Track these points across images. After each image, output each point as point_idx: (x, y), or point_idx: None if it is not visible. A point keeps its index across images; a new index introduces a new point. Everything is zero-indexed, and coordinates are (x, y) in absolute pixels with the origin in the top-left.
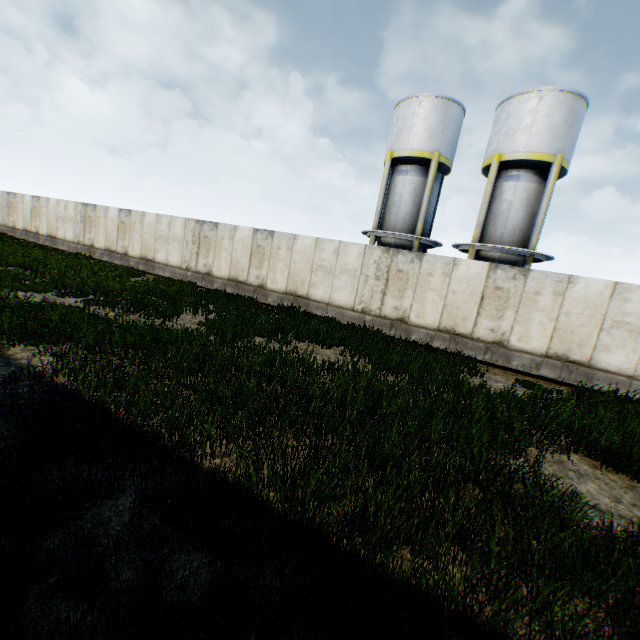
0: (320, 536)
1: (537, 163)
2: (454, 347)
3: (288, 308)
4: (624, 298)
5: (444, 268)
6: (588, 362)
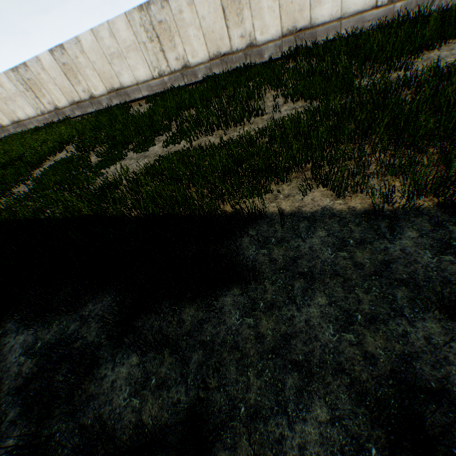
0: None
1: None
2: None
3: (295, 52)
4: None
5: None
6: None
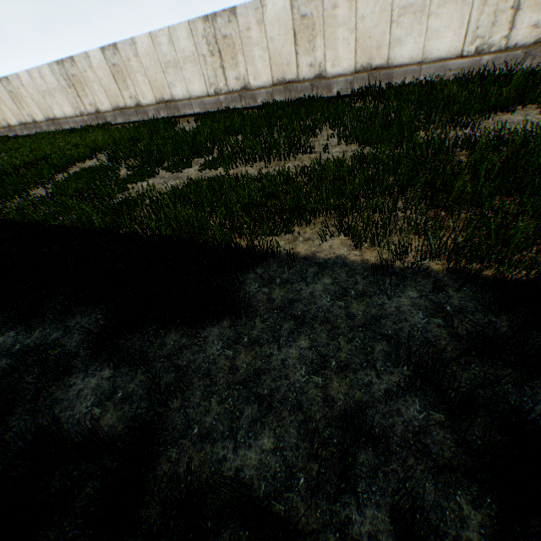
0: None
1: None
2: None
3: (367, 91)
4: None
5: None
6: None
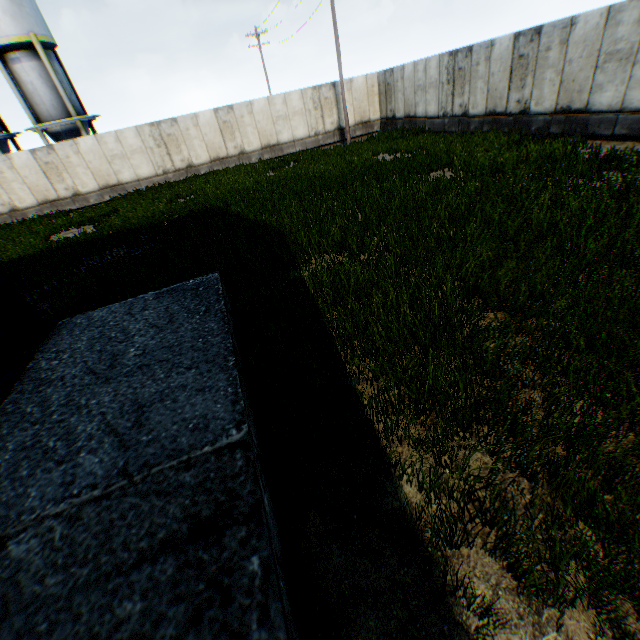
0: None
1: (23, 46)
2: (59, 209)
3: None
4: (106, 142)
5: (7, 164)
6: (120, 182)
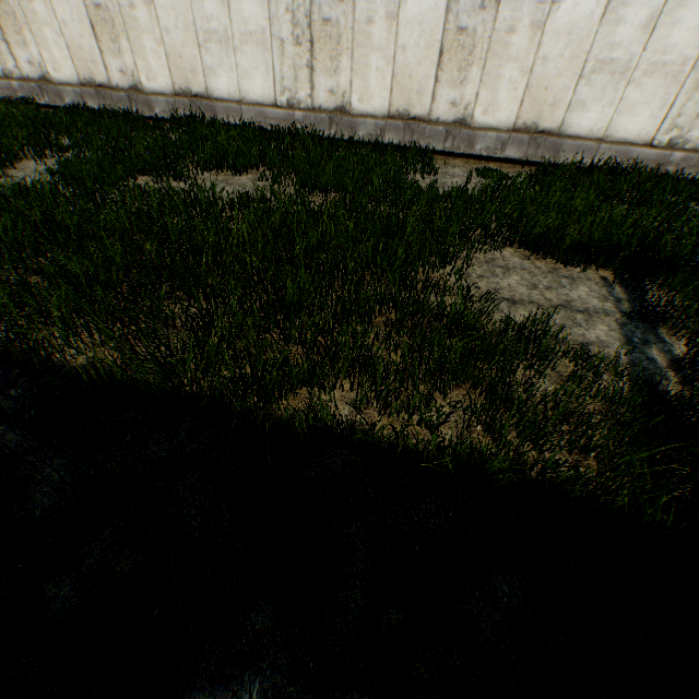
0: (202, 407)
1: None
2: (410, 139)
3: (187, 120)
4: (618, 19)
5: (388, 5)
6: (559, 129)
